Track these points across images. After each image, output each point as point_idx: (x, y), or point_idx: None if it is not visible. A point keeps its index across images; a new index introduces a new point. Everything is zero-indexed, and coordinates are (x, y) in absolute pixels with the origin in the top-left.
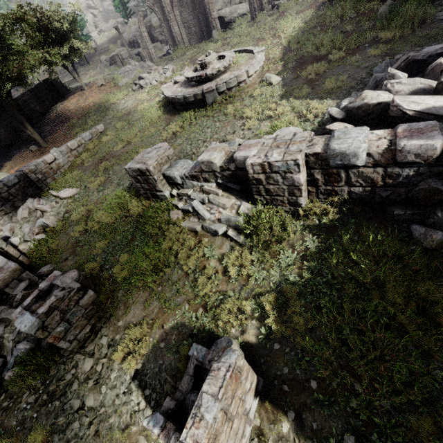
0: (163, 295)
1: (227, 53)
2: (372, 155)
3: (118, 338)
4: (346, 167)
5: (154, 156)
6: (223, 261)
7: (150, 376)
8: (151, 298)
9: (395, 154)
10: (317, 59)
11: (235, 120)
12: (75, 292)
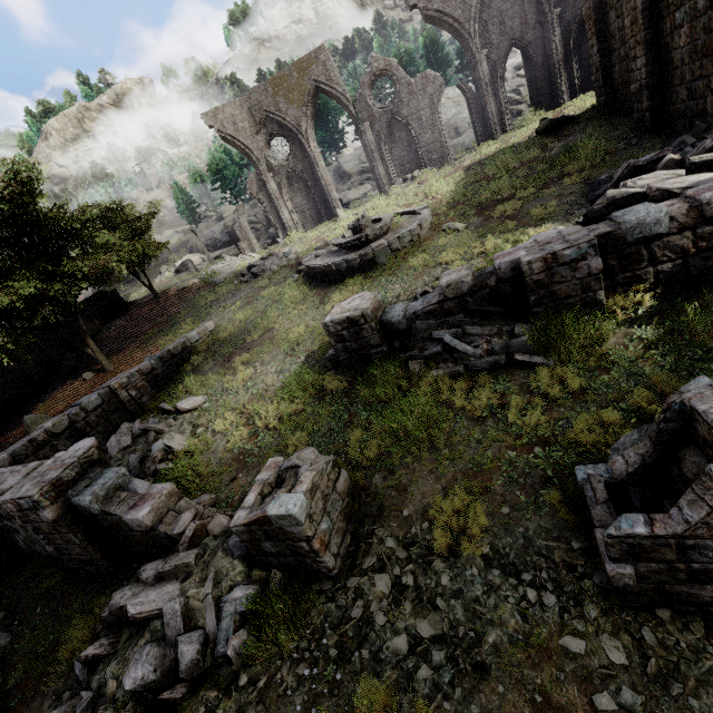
0: (459, 455)
1: (382, 216)
2: (675, 218)
3: (417, 531)
4: (647, 241)
5: (363, 302)
6: (531, 387)
7: (516, 555)
8: (439, 466)
9: (702, 209)
10: (501, 201)
11: (429, 269)
12: (331, 467)
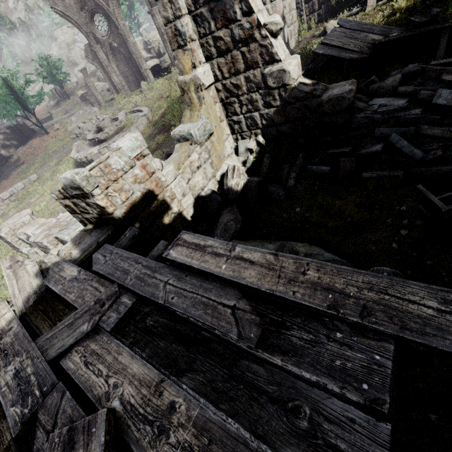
0: None
1: (121, 116)
2: None
3: None
4: None
5: (10, 224)
6: None
7: None
8: None
9: None
10: (170, 127)
11: None
12: None
